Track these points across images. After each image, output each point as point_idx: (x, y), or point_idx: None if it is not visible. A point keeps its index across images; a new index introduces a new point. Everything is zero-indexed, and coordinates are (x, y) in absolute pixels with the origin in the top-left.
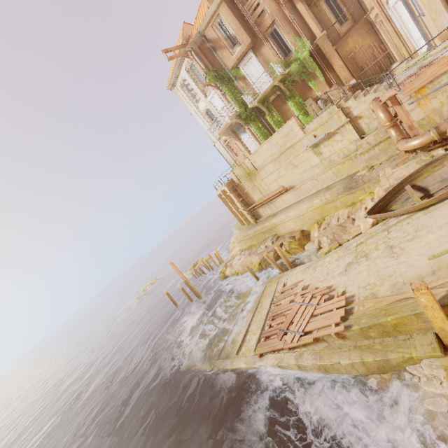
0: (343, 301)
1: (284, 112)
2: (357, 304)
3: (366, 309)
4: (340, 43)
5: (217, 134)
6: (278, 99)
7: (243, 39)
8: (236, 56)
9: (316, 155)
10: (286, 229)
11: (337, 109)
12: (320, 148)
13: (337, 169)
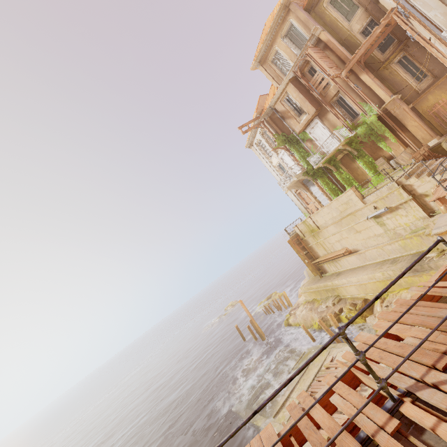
0: None
1: (353, 169)
2: None
3: None
4: (418, 100)
5: (286, 188)
6: (346, 157)
7: (309, 109)
8: (303, 123)
9: (379, 225)
10: (349, 294)
11: (397, 186)
12: (383, 219)
13: (403, 242)
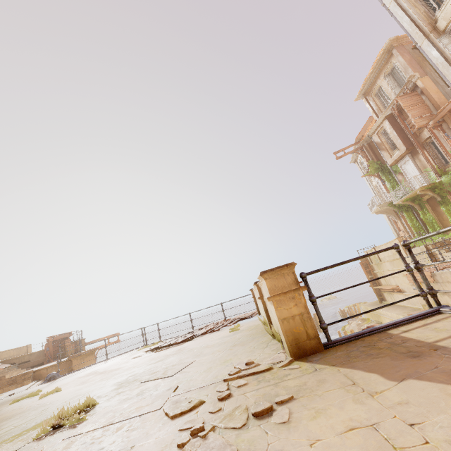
0: None
1: (439, 212)
2: None
3: None
4: None
5: (372, 212)
6: (433, 199)
7: (400, 147)
8: (394, 158)
9: None
10: None
11: (425, 250)
12: None
13: None
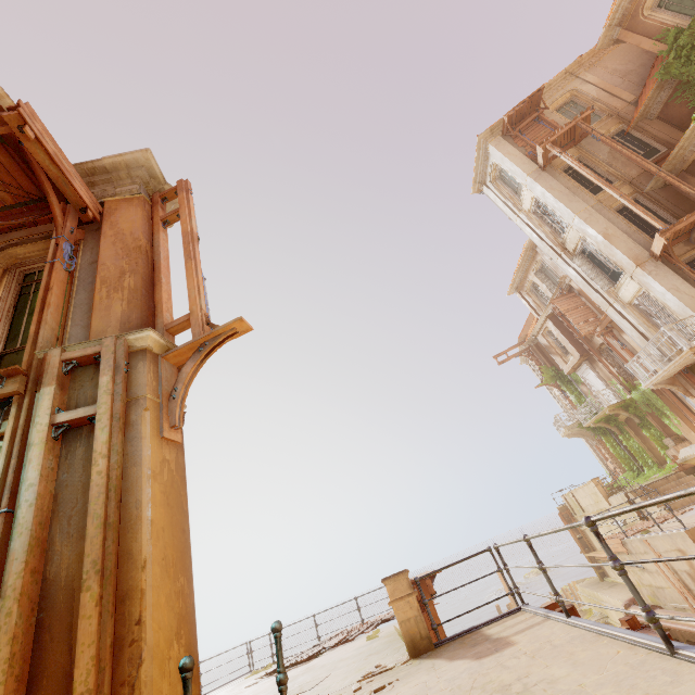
0: None
1: (644, 438)
2: None
3: None
4: None
5: (561, 435)
6: (632, 420)
7: (573, 352)
8: (569, 365)
9: None
10: (614, 619)
11: (627, 499)
12: None
13: None
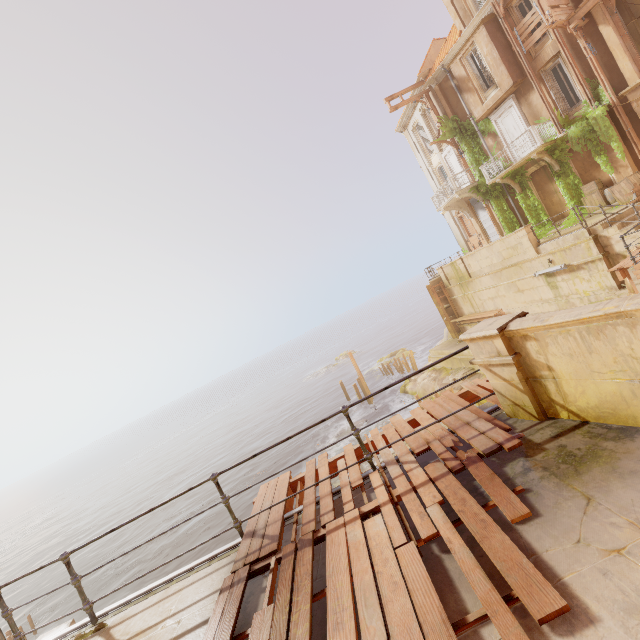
0: None
1: (548, 193)
2: None
3: None
4: None
5: (441, 207)
6: (541, 173)
7: (502, 81)
8: (488, 104)
9: (550, 286)
10: None
11: (588, 235)
12: (557, 280)
13: None
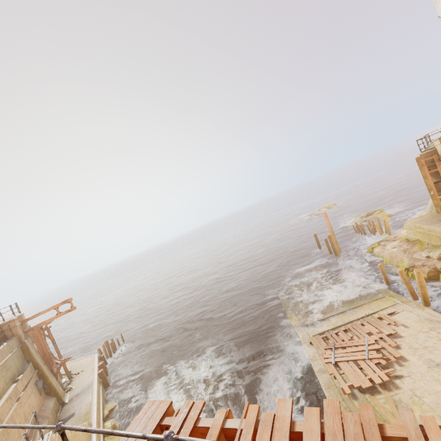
0: (380, 380)
1: None
2: (385, 395)
3: (381, 406)
4: None
5: None
6: None
7: None
8: None
9: None
10: None
11: None
12: None
13: None
